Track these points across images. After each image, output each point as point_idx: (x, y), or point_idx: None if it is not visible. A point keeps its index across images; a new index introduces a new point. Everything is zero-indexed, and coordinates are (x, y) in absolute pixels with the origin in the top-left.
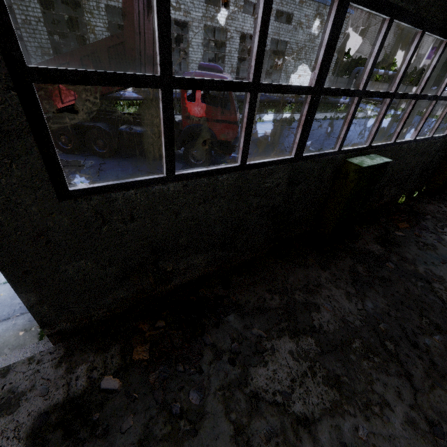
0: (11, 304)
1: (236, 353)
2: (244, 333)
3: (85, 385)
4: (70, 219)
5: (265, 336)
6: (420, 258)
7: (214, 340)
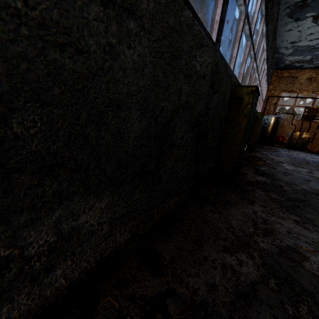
0: None
1: None
2: None
3: None
4: None
5: None
6: (294, 181)
7: None
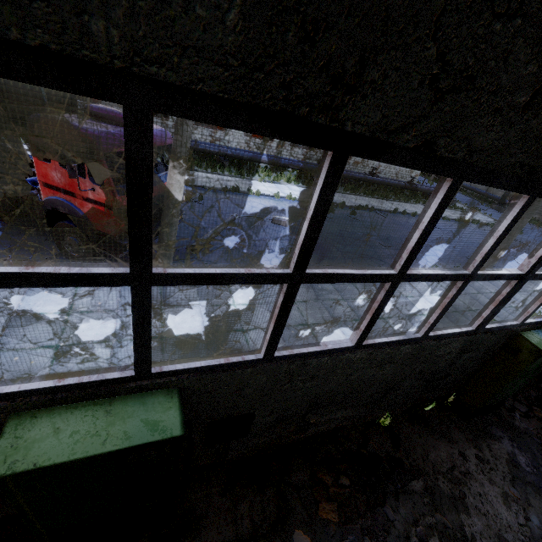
0: None
1: None
2: None
3: None
4: None
5: None
6: None
7: None
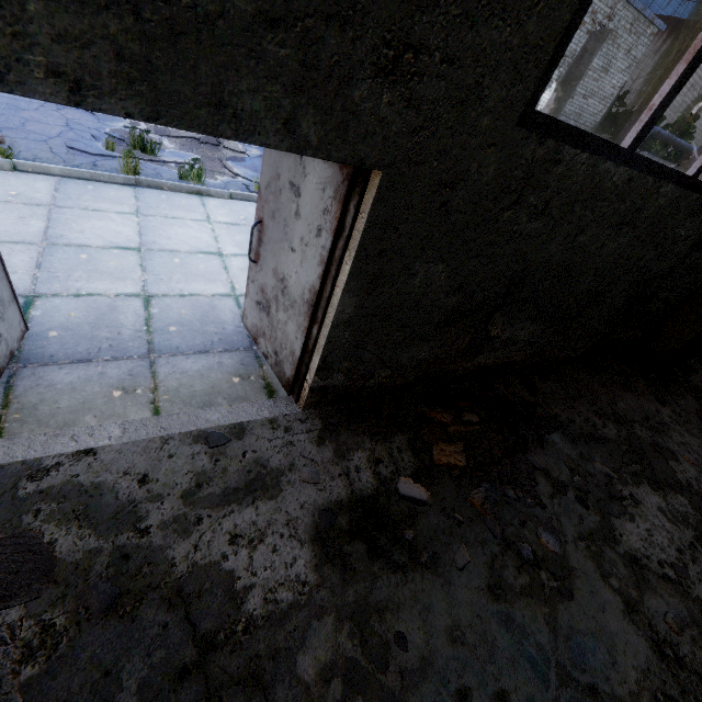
0: (203, 331)
1: (584, 492)
2: (583, 465)
3: (374, 484)
4: (495, 171)
5: (615, 477)
6: None
7: (544, 464)
